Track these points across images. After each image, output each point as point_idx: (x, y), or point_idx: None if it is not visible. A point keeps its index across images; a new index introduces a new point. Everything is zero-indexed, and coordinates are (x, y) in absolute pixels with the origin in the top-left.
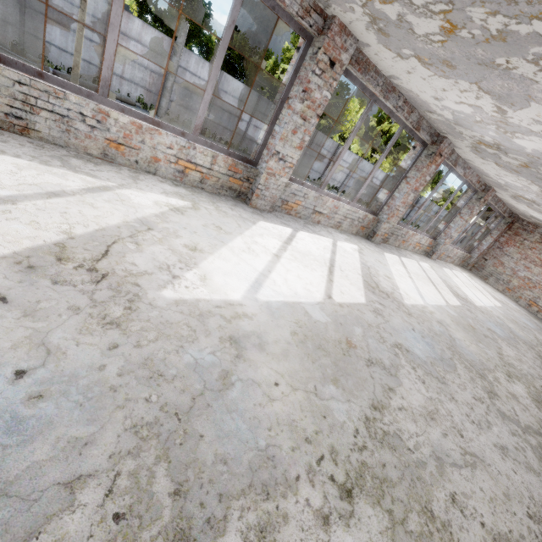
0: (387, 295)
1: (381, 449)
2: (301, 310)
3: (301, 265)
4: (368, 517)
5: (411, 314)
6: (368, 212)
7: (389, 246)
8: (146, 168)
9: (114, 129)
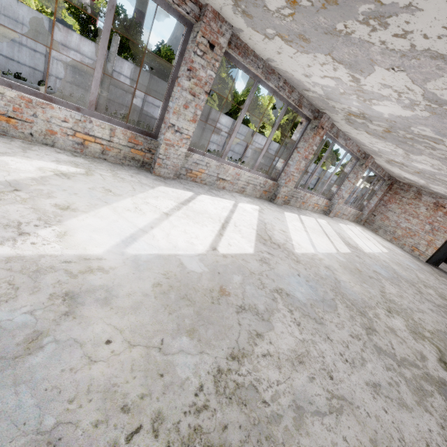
0: (278, 246)
1: (227, 406)
2: (176, 262)
3: (192, 222)
4: None
5: (299, 261)
6: (268, 179)
7: (290, 207)
8: (43, 141)
9: (2, 103)
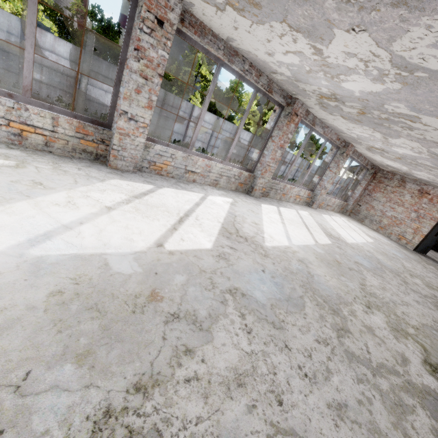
0: (245, 240)
1: None
2: (99, 262)
3: (141, 216)
4: None
5: (267, 255)
6: (244, 170)
7: (270, 199)
8: None
9: None
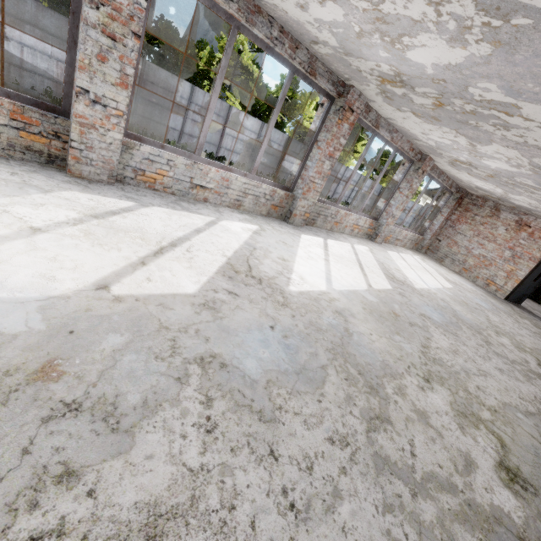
0: (258, 281)
1: None
2: None
3: (90, 243)
4: None
5: (287, 304)
6: (279, 188)
7: (317, 228)
8: None
9: None
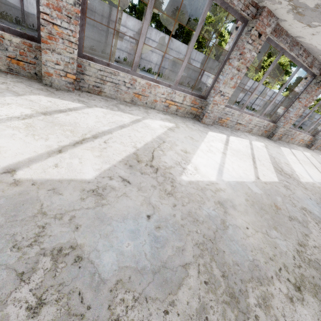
0: (289, 176)
1: (309, 268)
2: (246, 186)
3: (238, 158)
4: (312, 302)
5: (306, 188)
6: (270, 122)
7: (281, 141)
8: (150, 106)
9: (138, 88)
